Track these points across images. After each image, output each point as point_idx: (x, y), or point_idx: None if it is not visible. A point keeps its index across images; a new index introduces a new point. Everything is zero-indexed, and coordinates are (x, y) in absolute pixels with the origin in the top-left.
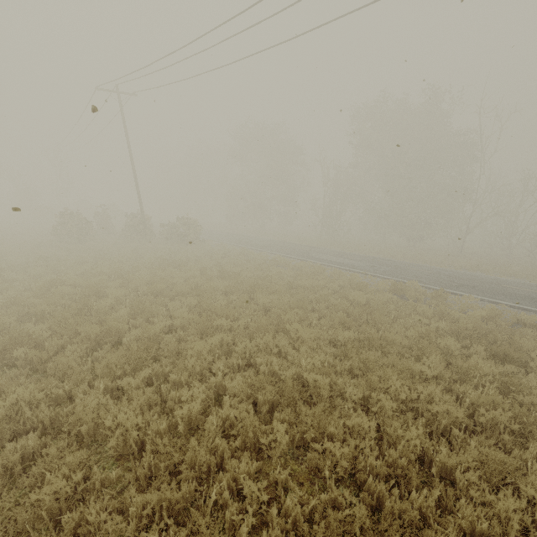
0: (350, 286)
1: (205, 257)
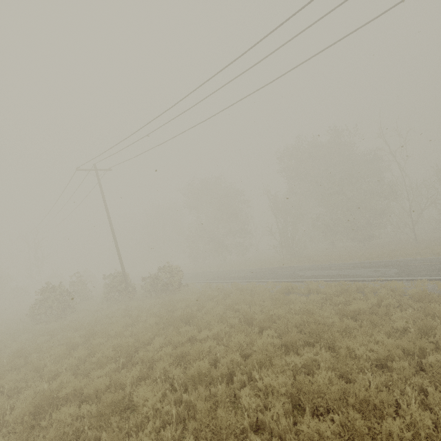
0: (413, 298)
1: (204, 302)
